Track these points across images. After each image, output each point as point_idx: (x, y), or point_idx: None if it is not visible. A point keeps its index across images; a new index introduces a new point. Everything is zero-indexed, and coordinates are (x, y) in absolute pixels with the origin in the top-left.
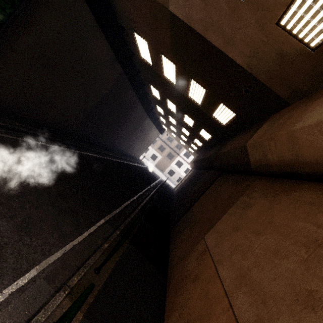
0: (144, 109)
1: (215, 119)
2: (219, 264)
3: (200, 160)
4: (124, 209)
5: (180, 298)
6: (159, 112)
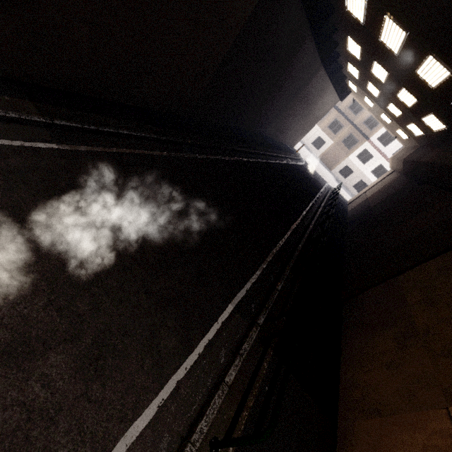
0: (318, 49)
1: None
2: None
3: (429, 165)
4: (266, 270)
5: None
6: (351, 52)
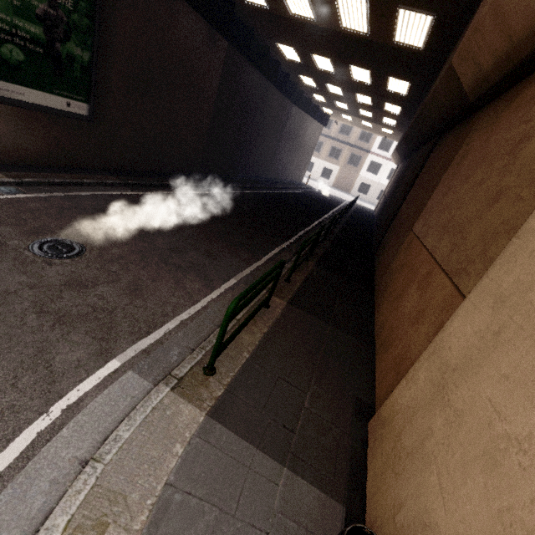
0: (282, 93)
1: (402, 46)
2: (426, 237)
3: (404, 139)
4: (299, 239)
5: (388, 291)
6: (308, 85)
